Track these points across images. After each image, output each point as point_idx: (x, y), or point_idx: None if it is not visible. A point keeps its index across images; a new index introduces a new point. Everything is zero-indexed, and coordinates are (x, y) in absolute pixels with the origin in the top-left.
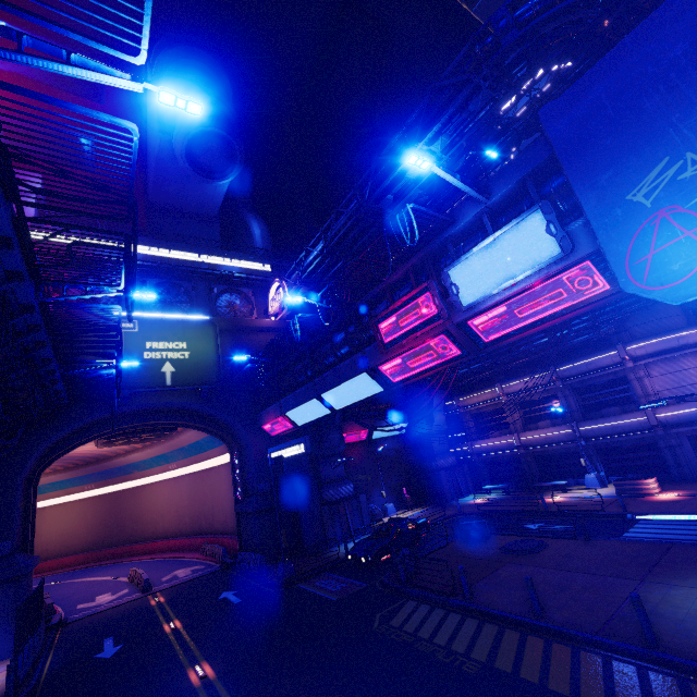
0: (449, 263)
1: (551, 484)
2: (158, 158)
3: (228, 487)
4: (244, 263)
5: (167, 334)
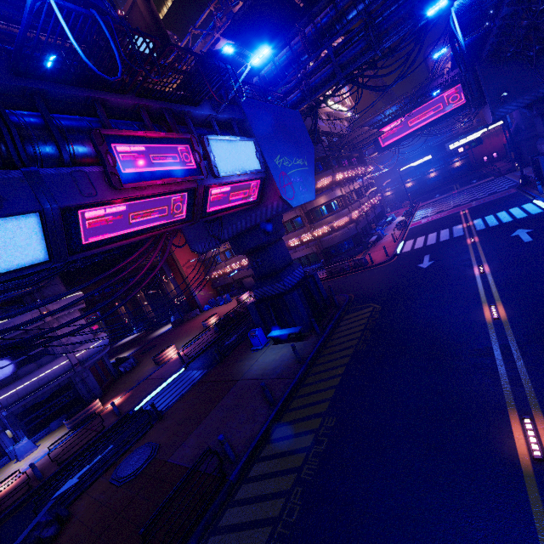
0: (186, 133)
1: None
2: None
3: None
4: None
5: None
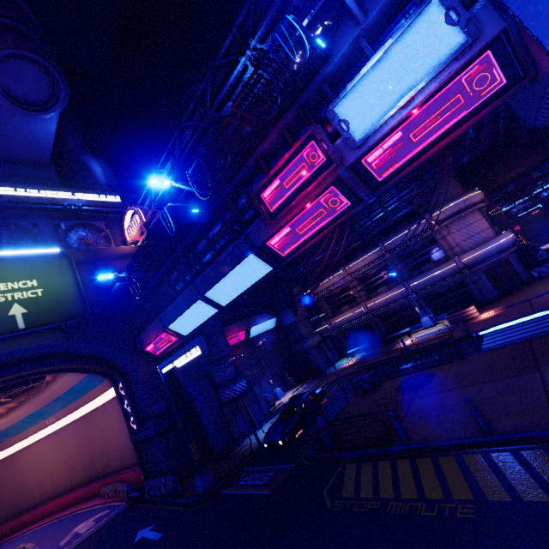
0: (327, 107)
1: (399, 333)
2: None
3: (118, 421)
4: (90, 195)
5: (8, 274)
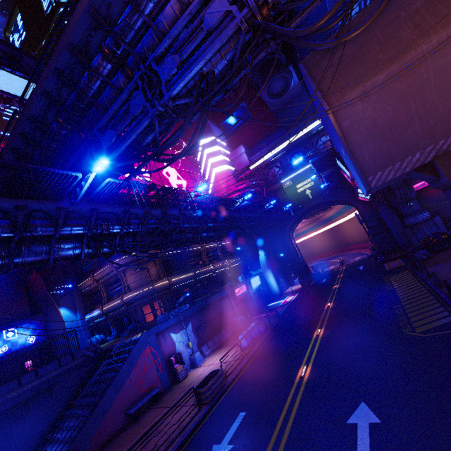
0: None
1: None
2: (264, 98)
3: None
4: (319, 120)
5: (301, 179)
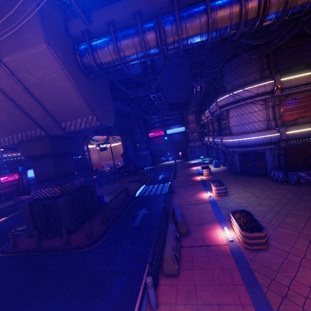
0: None
1: (204, 161)
2: None
3: None
4: None
5: None
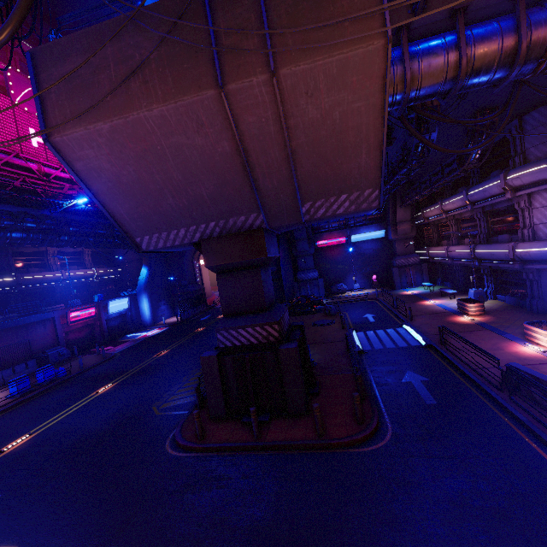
0: None
1: (444, 291)
2: None
3: None
4: None
5: None
